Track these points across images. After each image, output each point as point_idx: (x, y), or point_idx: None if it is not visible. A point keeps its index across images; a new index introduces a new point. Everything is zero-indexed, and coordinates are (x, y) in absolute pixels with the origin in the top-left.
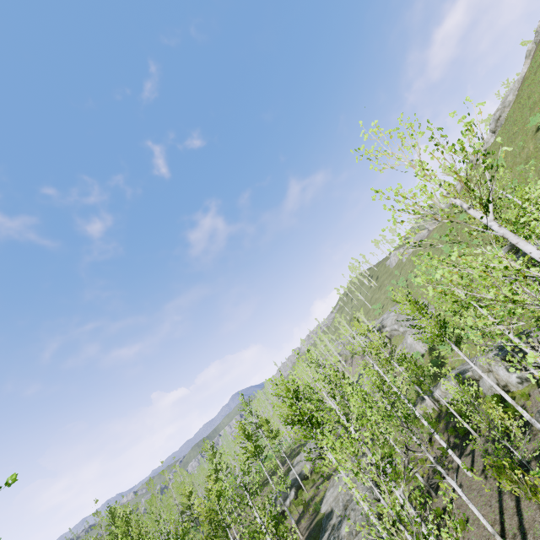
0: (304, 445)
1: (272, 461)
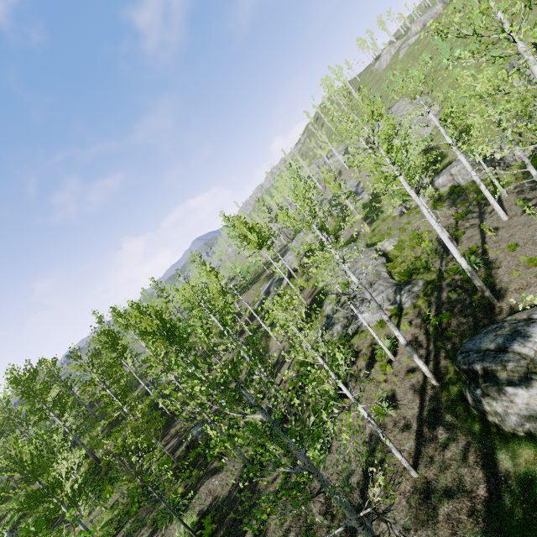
0: (284, 254)
1: (253, 271)
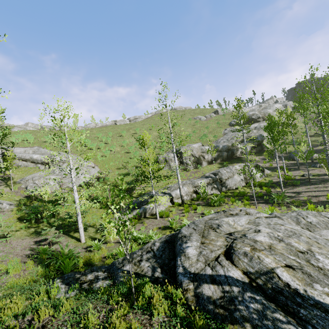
0: None
1: None
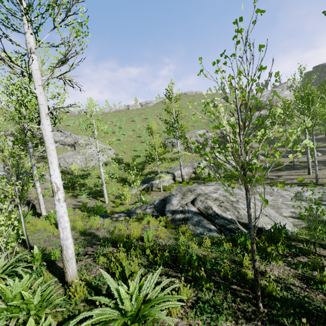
0: None
1: None
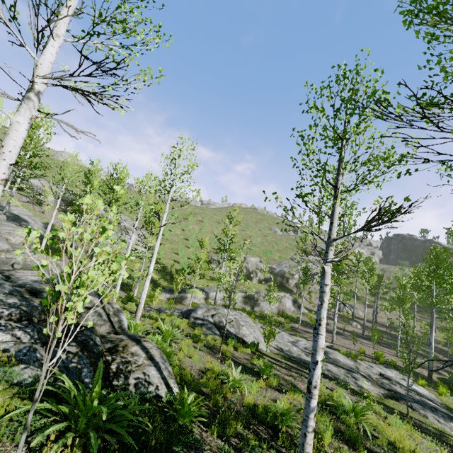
0: None
1: None
